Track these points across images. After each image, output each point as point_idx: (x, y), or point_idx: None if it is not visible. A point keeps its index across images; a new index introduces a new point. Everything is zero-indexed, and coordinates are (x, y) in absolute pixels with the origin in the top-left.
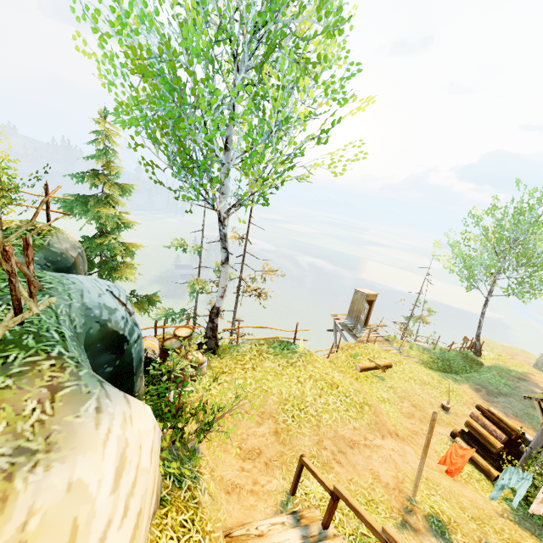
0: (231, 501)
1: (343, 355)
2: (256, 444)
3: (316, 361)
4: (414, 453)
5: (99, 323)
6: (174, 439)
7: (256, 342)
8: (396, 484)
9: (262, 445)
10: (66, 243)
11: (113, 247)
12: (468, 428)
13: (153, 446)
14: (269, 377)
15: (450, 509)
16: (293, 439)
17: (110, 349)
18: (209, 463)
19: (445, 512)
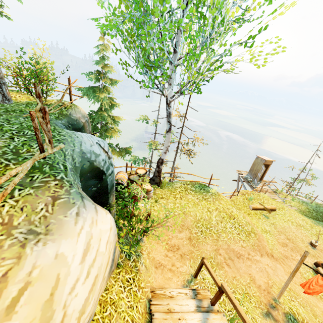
0: (157, 272)
1: (241, 197)
2: (177, 243)
3: (221, 199)
4: (283, 270)
5: (89, 162)
6: (128, 232)
7: (184, 182)
8: (266, 287)
9: (180, 244)
10: (79, 114)
11: (107, 118)
12: None
13: (108, 239)
14: (189, 204)
15: (304, 313)
16: (199, 245)
17: (95, 177)
18: (147, 248)
19: (301, 314)
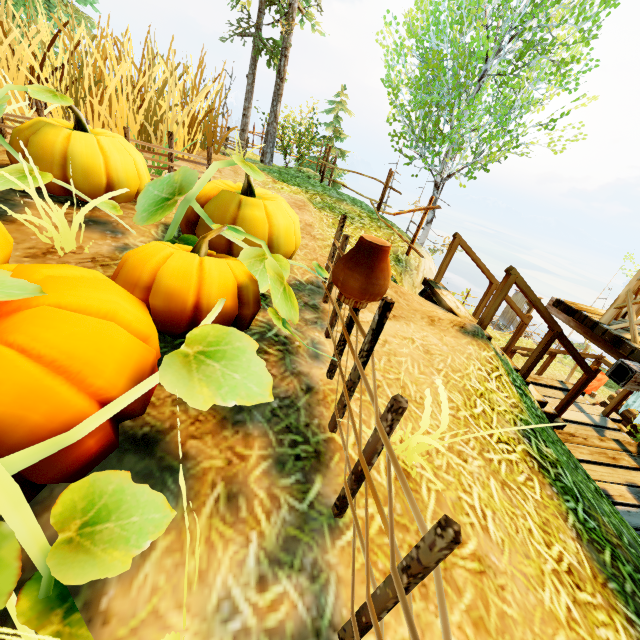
0: None
1: None
2: None
3: None
4: None
5: None
6: None
7: None
8: None
9: None
10: None
11: None
12: (610, 400)
13: None
14: None
15: None
16: None
17: None
18: None
19: None
